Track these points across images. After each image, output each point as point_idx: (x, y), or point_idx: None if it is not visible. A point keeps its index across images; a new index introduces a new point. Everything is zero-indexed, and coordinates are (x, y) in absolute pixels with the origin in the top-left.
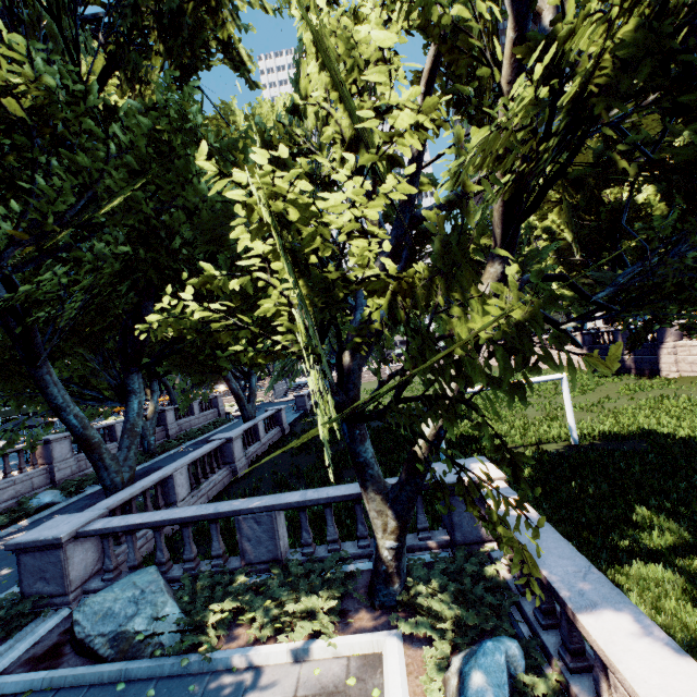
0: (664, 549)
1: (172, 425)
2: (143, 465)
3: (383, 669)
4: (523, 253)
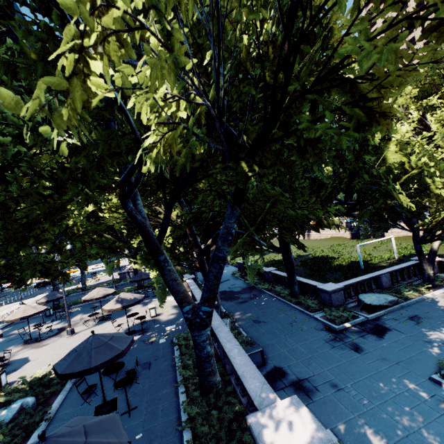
0: None
1: None
2: None
3: None
4: None
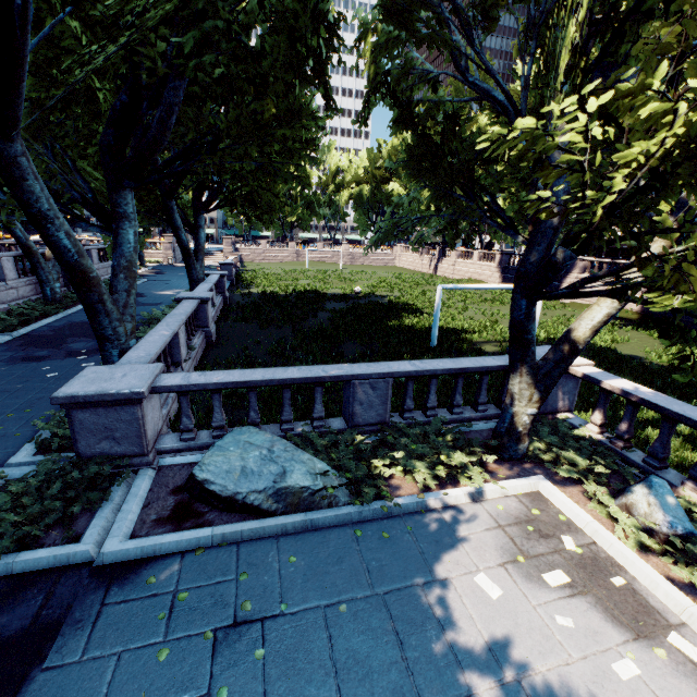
0: (659, 421)
1: None
2: (55, 317)
3: (552, 502)
4: None
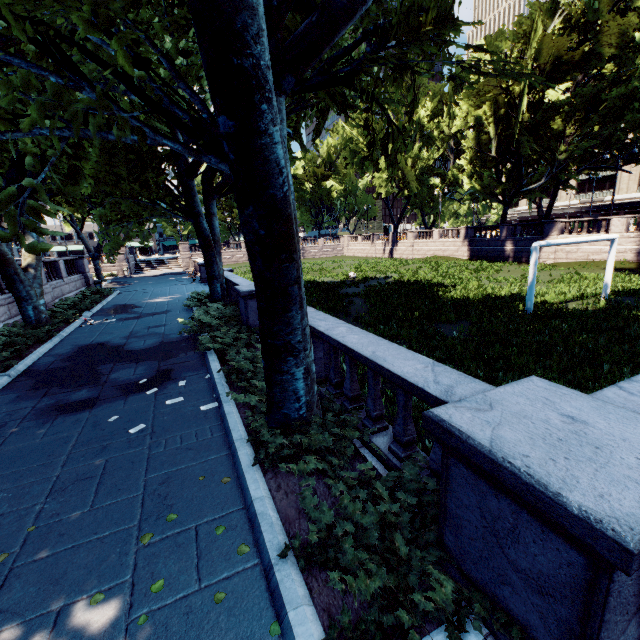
0: None
1: (45, 287)
2: (51, 342)
3: None
4: (414, 148)
